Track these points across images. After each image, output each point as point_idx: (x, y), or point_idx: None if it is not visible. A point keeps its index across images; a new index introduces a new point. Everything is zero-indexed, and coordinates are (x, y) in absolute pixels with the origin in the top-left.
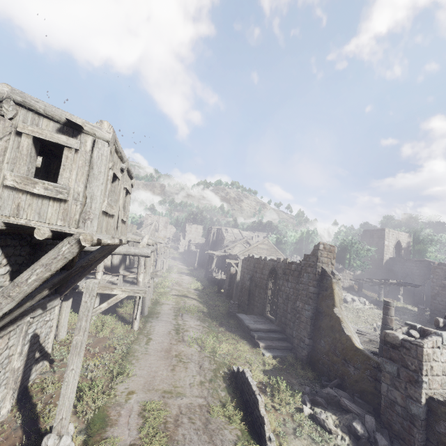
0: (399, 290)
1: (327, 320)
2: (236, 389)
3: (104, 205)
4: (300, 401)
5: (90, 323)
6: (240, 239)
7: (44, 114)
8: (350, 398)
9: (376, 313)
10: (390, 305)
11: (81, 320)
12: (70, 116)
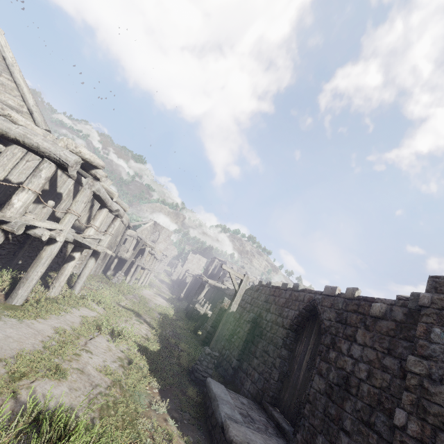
0: None
1: None
2: None
3: None
4: None
5: None
6: None
7: None
8: None
9: None
10: None
11: None
12: None
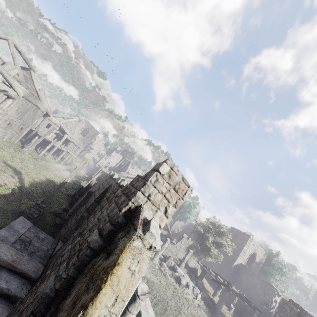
0: (234, 299)
1: None
2: None
3: None
4: None
5: None
6: (136, 175)
7: None
8: None
9: (201, 316)
10: None
11: None
12: None
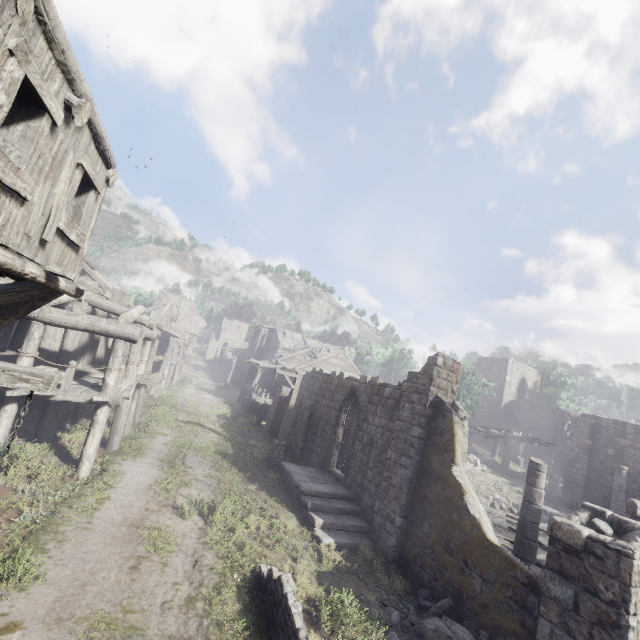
0: (519, 449)
1: (438, 486)
2: (260, 616)
3: None
4: None
5: None
6: (303, 348)
7: None
8: (472, 639)
9: (492, 479)
10: (541, 470)
11: None
12: None
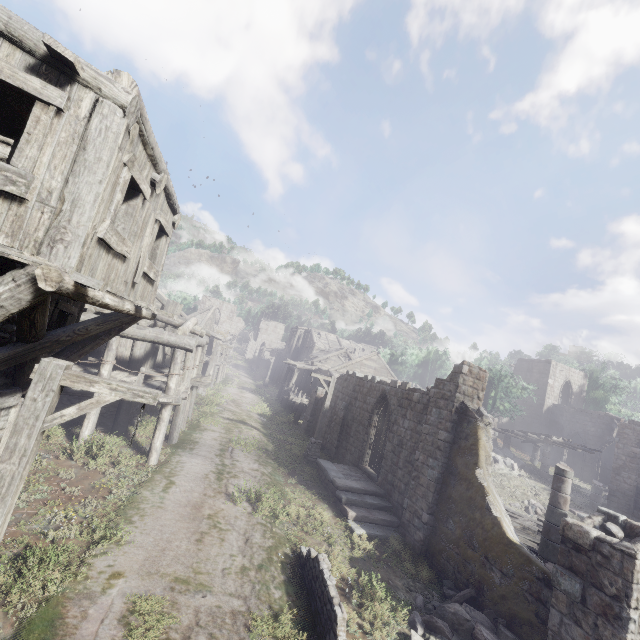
0: (562, 455)
1: (462, 487)
2: (301, 588)
3: (103, 228)
4: (407, 620)
5: (38, 441)
6: (337, 349)
7: (5, 33)
8: (490, 625)
9: (529, 484)
10: (566, 476)
11: (19, 434)
12: (53, 41)
